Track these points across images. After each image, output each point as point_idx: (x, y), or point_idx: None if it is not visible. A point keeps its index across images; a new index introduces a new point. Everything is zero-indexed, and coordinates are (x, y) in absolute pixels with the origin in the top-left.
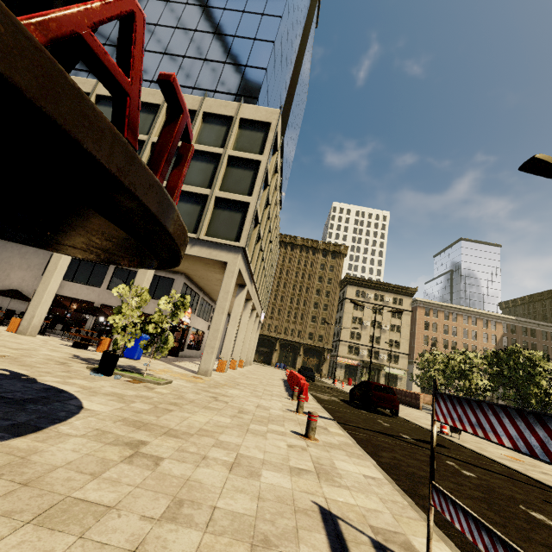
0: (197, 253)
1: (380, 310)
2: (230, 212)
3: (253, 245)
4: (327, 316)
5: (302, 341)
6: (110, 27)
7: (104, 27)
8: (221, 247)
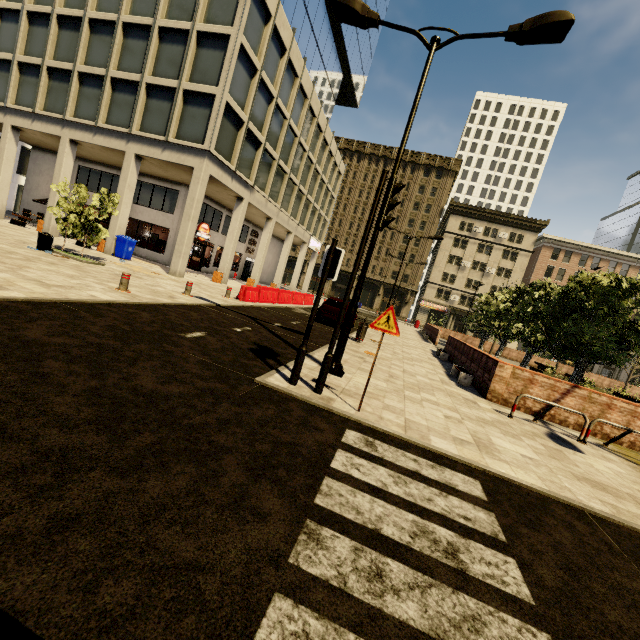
0: (168, 158)
1: (489, 248)
2: (199, 109)
3: (237, 150)
4: (417, 252)
5: (383, 280)
6: None
7: None
8: (188, 151)
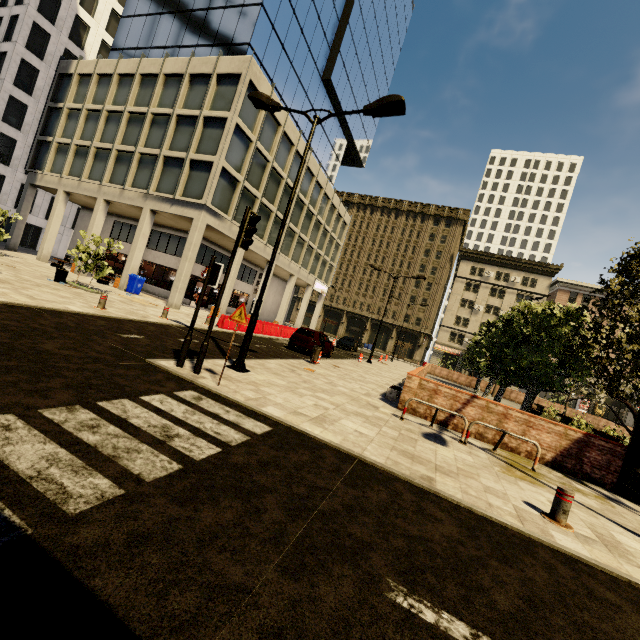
0: (174, 211)
1: (502, 292)
2: (201, 173)
3: (234, 204)
4: (429, 296)
5: (395, 323)
6: None
7: None
8: (190, 206)
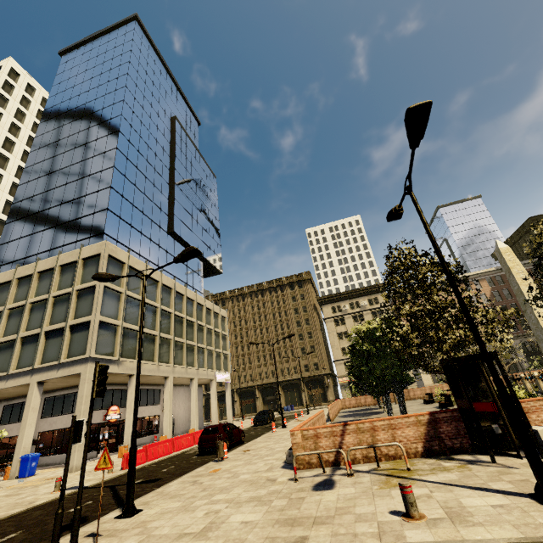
0: (62, 374)
1: (361, 316)
2: (82, 332)
3: (117, 344)
4: (314, 342)
5: (300, 377)
6: (11, 228)
7: (8, 230)
8: (76, 363)
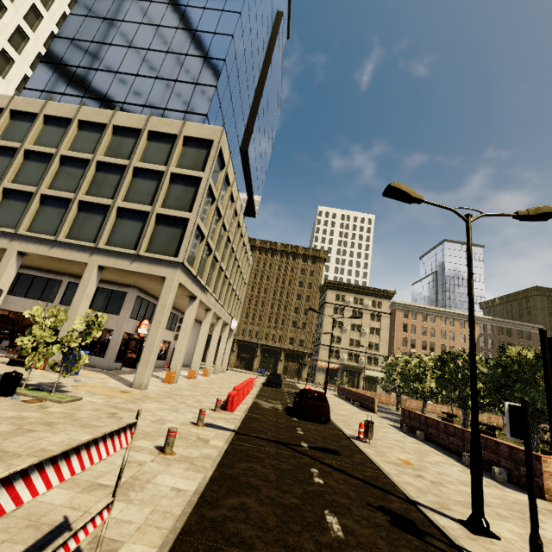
0: (137, 268)
1: (360, 313)
2: (171, 228)
3: (199, 258)
4: (307, 320)
5: (283, 347)
6: (65, 47)
7: (59, 47)
8: (160, 263)
